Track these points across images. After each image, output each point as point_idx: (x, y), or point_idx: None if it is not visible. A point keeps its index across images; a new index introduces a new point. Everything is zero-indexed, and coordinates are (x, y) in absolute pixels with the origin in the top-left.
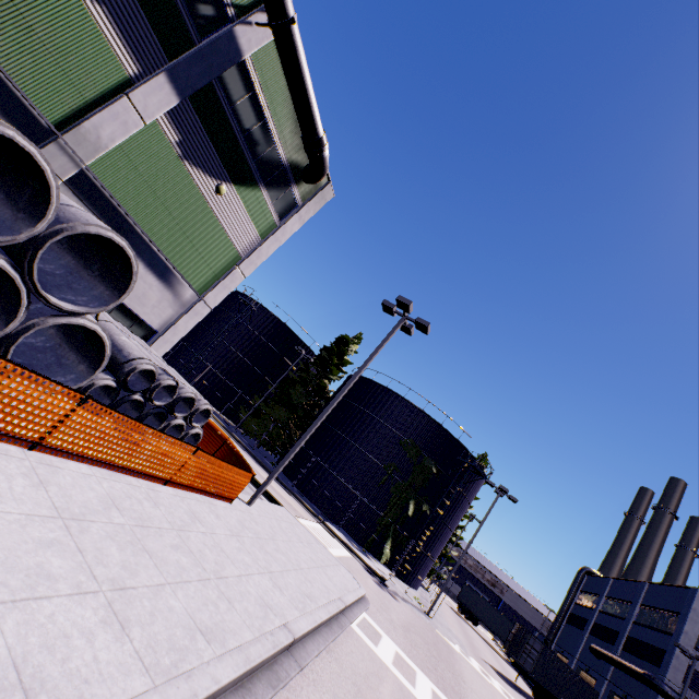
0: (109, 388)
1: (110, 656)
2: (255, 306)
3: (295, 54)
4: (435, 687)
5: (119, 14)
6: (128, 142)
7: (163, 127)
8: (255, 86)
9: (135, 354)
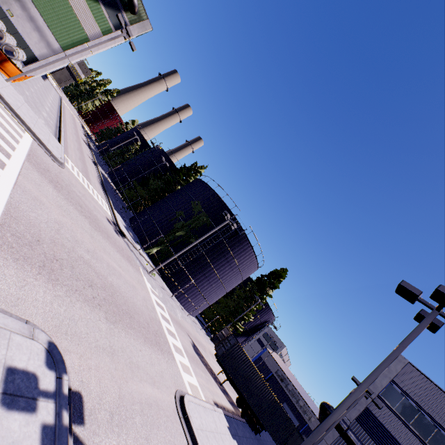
0: None
1: None
2: (158, 148)
3: None
4: (26, 148)
5: None
6: None
7: None
8: None
9: None
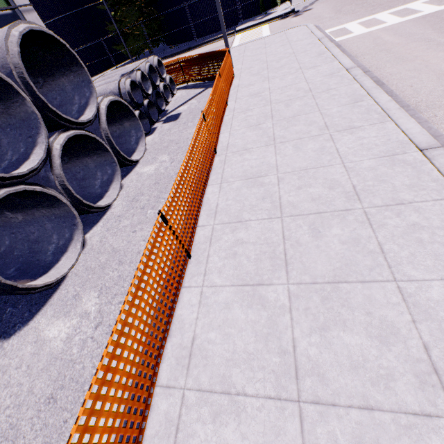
0: None
1: (373, 133)
2: None
3: None
4: (387, 12)
5: None
6: None
7: None
8: None
9: (113, 88)
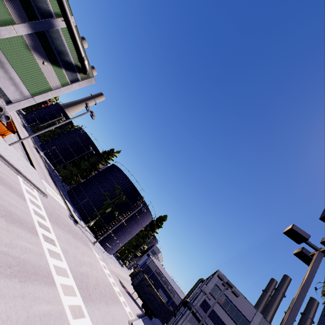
0: None
1: None
2: (83, 132)
3: (71, 30)
4: (43, 209)
5: (14, 6)
6: (11, 38)
7: (24, 38)
8: (62, 37)
9: None
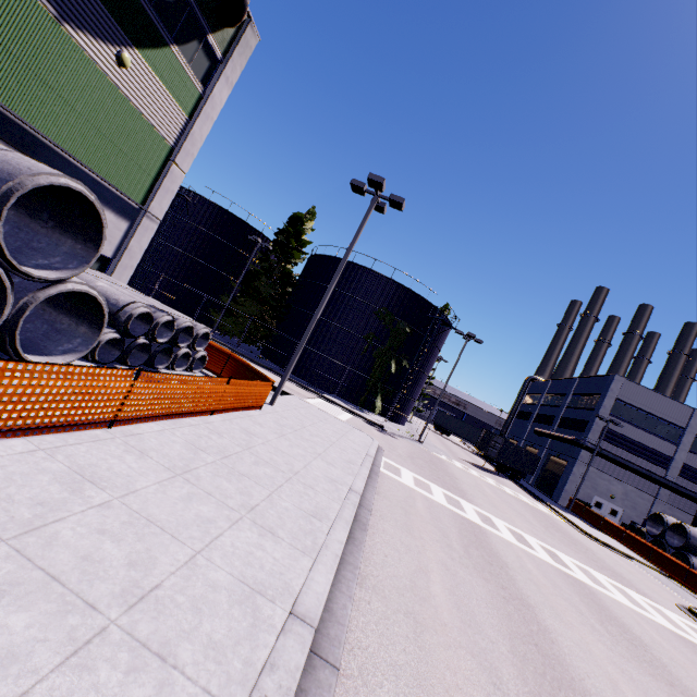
0: (112, 339)
1: (281, 554)
2: (187, 196)
3: None
4: (443, 490)
5: None
6: None
7: None
8: None
9: (123, 300)
